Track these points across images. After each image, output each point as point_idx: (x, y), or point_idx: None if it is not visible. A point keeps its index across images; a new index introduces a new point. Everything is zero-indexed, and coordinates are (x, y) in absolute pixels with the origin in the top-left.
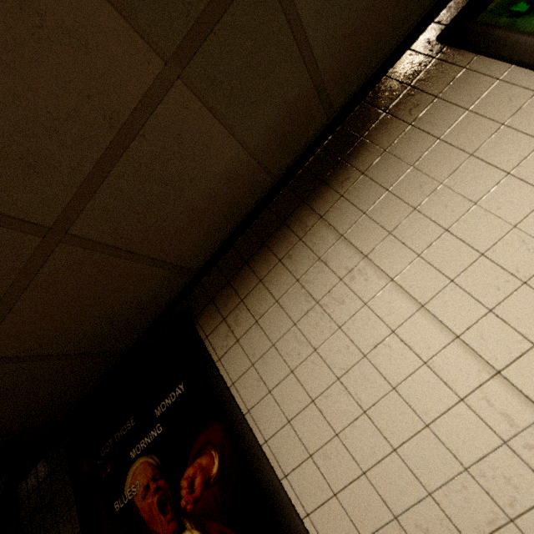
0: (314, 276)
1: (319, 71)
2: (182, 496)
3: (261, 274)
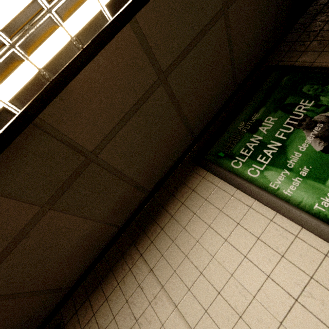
0: (135, 299)
1: (134, 181)
2: None
3: (107, 294)
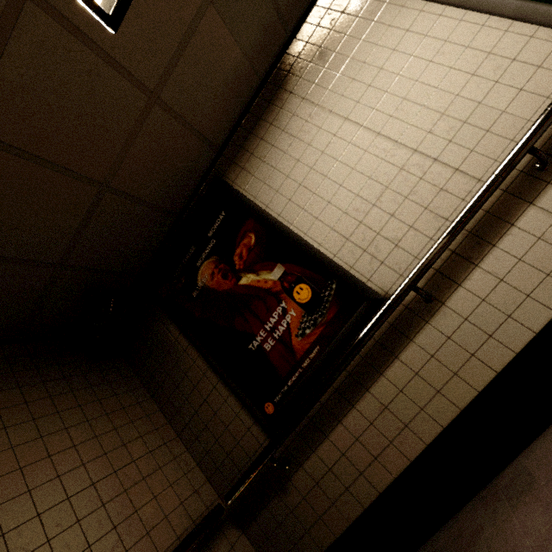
0: (291, 125)
1: (277, 2)
2: (236, 264)
3: (261, 136)
